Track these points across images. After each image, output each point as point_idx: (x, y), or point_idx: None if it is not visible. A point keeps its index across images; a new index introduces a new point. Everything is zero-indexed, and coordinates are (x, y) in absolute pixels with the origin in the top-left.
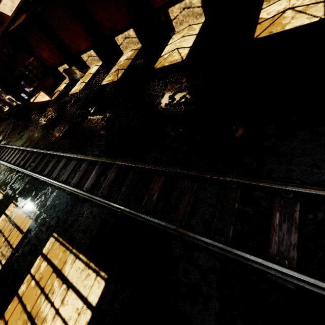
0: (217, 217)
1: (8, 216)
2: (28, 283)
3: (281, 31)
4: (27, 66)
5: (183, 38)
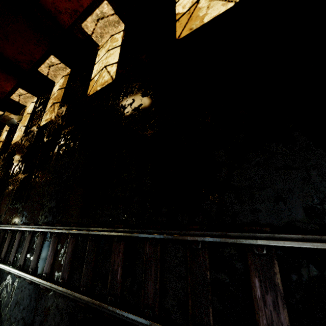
0: (191, 296)
1: None
2: None
3: (201, 25)
4: None
5: (108, 53)
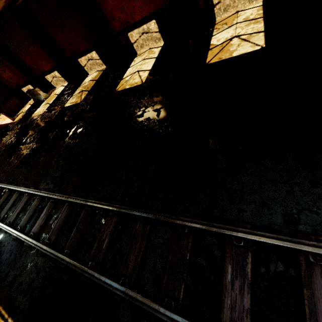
0: (167, 272)
1: None
2: None
3: (229, 57)
4: None
5: (143, 61)
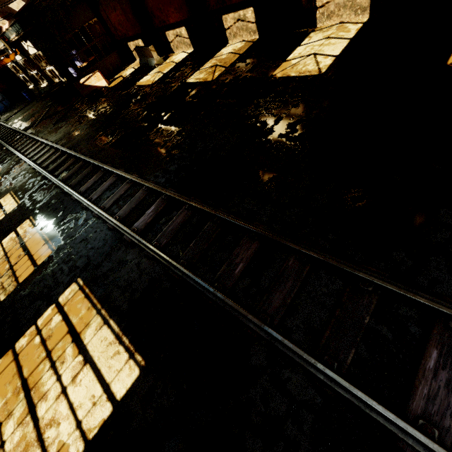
0: (331, 328)
1: (20, 236)
2: (30, 338)
3: None
4: (85, 29)
5: (326, 40)
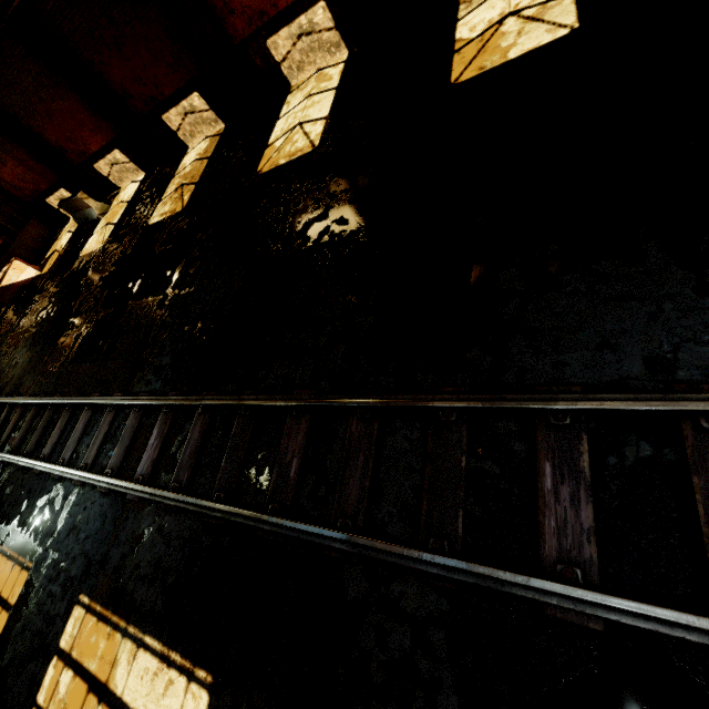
0: (427, 495)
1: None
2: None
3: (502, 63)
4: None
5: (309, 100)
